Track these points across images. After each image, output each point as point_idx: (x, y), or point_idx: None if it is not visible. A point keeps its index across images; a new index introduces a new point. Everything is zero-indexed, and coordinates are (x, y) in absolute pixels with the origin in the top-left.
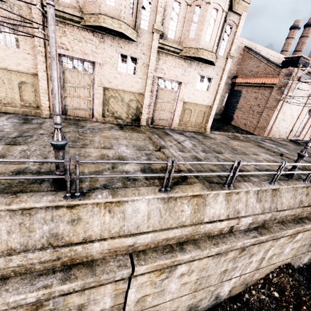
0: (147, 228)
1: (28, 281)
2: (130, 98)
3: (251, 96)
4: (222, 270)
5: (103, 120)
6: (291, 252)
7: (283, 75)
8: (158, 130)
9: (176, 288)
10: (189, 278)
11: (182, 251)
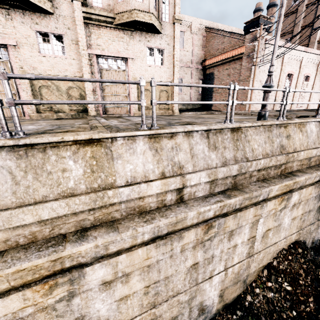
0: None
1: None
2: (68, 86)
3: (224, 74)
4: (188, 265)
5: (38, 117)
6: (294, 224)
7: (248, 41)
8: (110, 117)
9: (109, 310)
10: (129, 288)
11: (81, 240)
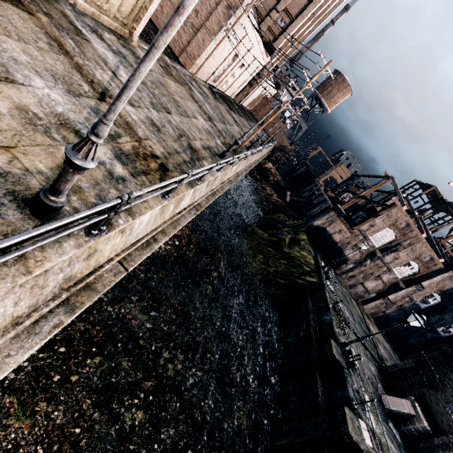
0: (142, 235)
1: (28, 334)
2: None
3: None
4: None
5: None
6: None
7: None
8: (48, 2)
9: None
10: None
11: (157, 242)
